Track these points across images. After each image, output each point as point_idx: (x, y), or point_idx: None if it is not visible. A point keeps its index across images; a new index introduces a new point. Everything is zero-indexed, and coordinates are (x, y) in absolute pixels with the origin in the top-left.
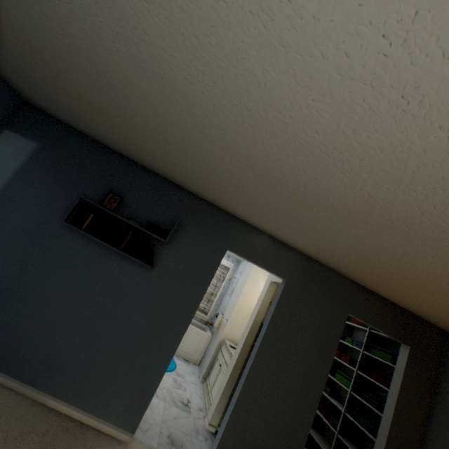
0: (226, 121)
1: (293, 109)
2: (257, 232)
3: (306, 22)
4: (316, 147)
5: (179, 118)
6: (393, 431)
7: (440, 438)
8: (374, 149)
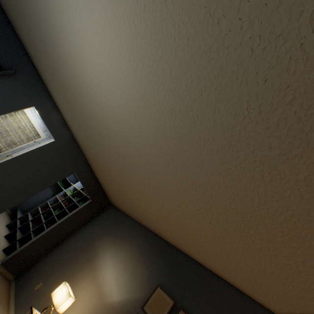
0: (52, 44)
1: (68, 57)
2: (58, 111)
3: (69, 36)
4: (73, 76)
5: (38, 26)
6: (57, 227)
7: (75, 235)
8: (83, 87)
